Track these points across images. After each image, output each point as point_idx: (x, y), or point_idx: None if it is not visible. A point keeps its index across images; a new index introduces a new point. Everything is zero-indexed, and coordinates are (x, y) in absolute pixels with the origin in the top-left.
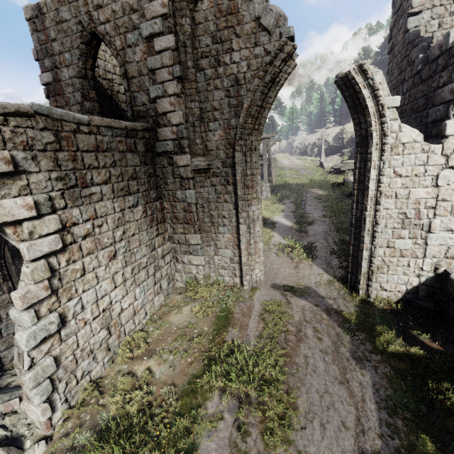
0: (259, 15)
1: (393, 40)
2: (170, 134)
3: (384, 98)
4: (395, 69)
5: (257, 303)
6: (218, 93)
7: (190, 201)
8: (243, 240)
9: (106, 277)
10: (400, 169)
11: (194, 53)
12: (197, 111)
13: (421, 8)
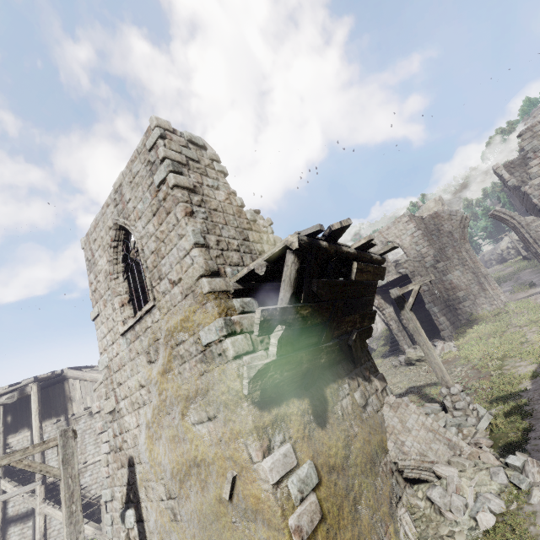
0: (448, 213)
1: (507, 187)
2: (431, 258)
3: (510, 214)
4: (517, 197)
5: (510, 305)
6: (443, 238)
7: (451, 279)
8: (486, 284)
9: (439, 304)
10: (536, 229)
11: (428, 231)
12: (438, 247)
13: (510, 179)
